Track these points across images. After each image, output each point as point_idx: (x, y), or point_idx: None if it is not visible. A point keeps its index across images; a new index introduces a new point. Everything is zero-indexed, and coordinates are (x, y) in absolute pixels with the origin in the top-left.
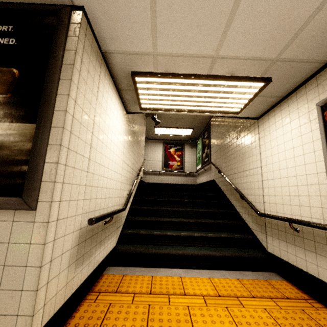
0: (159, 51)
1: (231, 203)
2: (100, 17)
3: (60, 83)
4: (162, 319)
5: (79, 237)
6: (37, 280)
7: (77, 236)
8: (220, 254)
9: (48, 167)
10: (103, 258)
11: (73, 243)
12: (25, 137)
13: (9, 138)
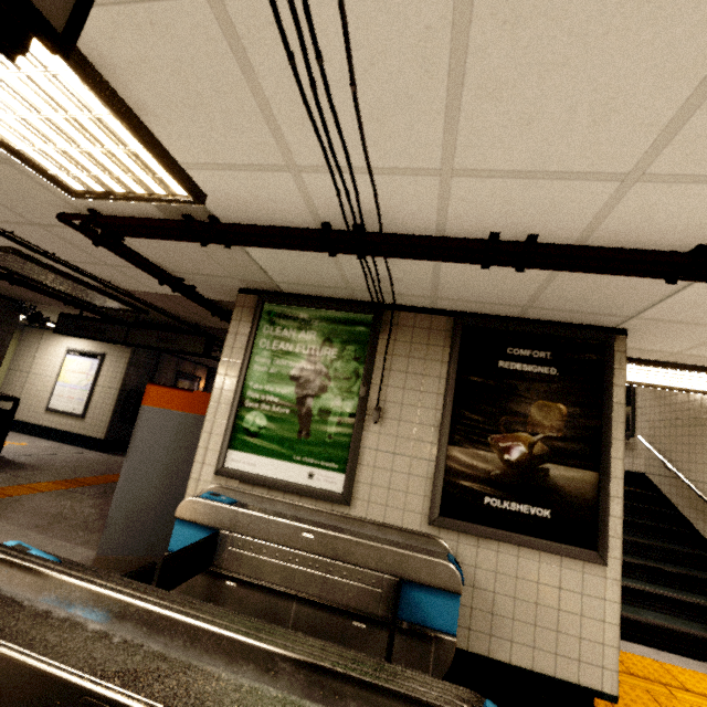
0: (685, 353)
1: (702, 538)
2: (636, 334)
3: (612, 425)
4: None
5: None
6: (617, 638)
7: None
8: None
9: (612, 522)
10: None
11: None
12: (585, 485)
13: (568, 483)
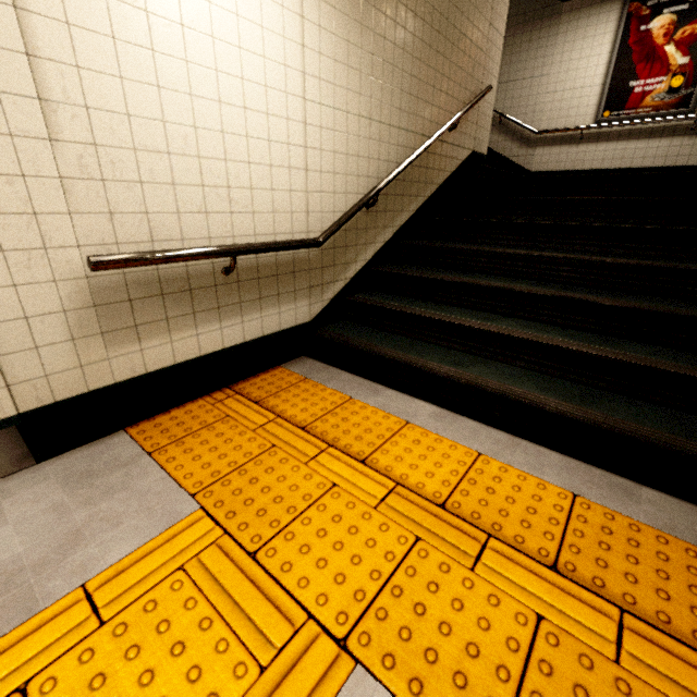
0: None
1: None
2: None
3: None
4: (258, 481)
5: (97, 293)
6: None
7: (84, 290)
8: (571, 409)
9: None
10: (250, 340)
11: (71, 302)
12: None
13: None
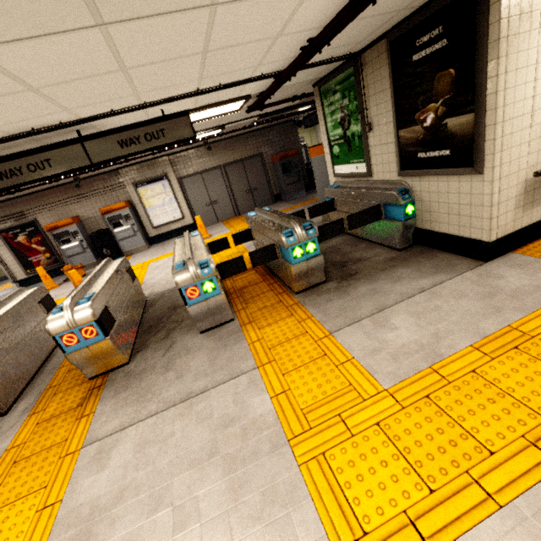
0: None
1: None
2: None
3: (488, 66)
4: None
5: (525, 188)
6: (489, 214)
7: (523, 187)
8: None
9: (487, 144)
10: None
11: (518, 193)
12: (468, 125)
13: (458, 128)
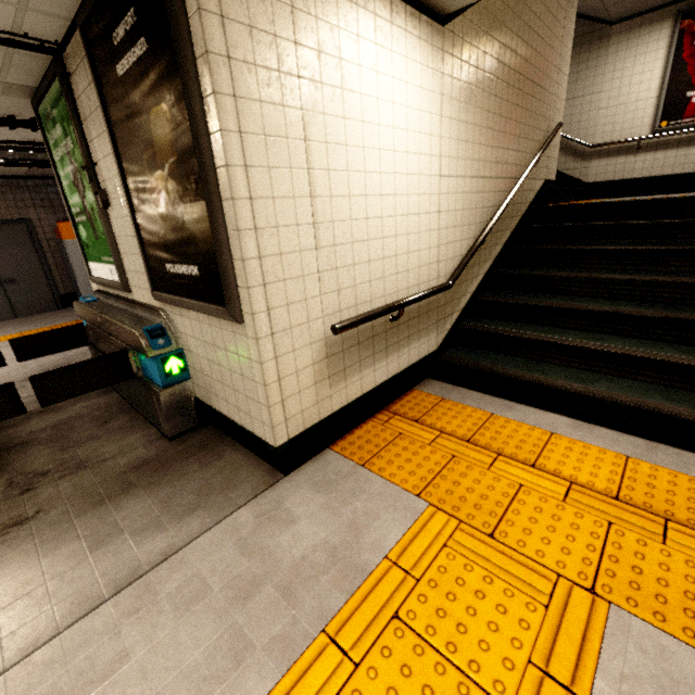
0: None
1: None
2: None
3: (206, 107)
4: (459, 484)
5: (328, 348)
6: (266, 398)
7: (323, 347)
8: None
9: (237, 267)
10: (401, 370)
11: (316, 357)
12: (206, 224)
13: (197, 227)
